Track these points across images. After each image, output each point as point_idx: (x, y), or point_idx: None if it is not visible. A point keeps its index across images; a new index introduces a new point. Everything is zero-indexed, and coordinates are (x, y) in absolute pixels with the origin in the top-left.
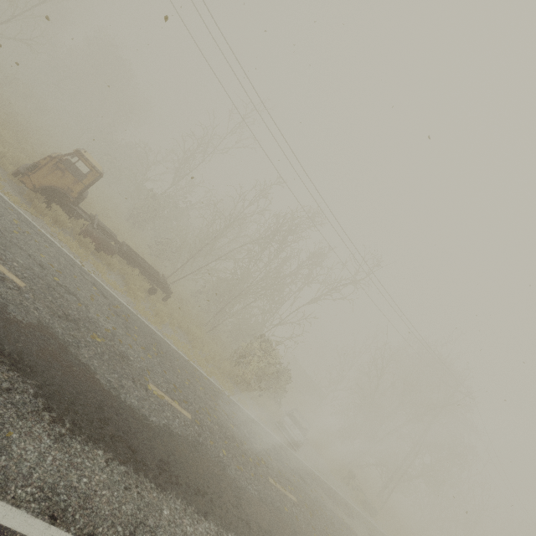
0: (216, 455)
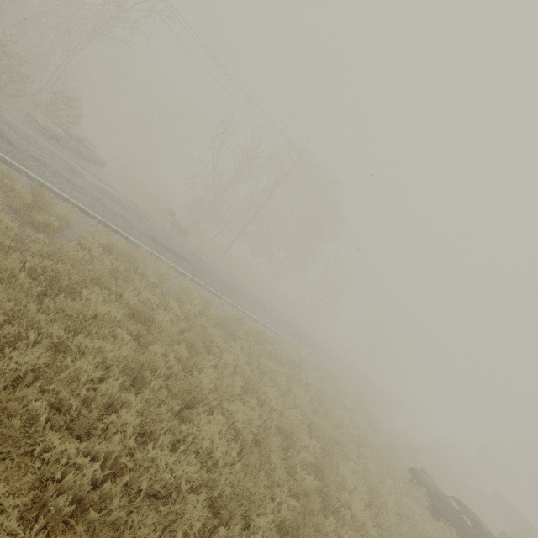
0: None
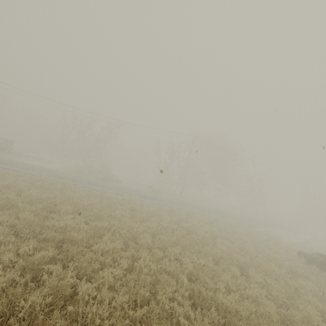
0: (32, 167)
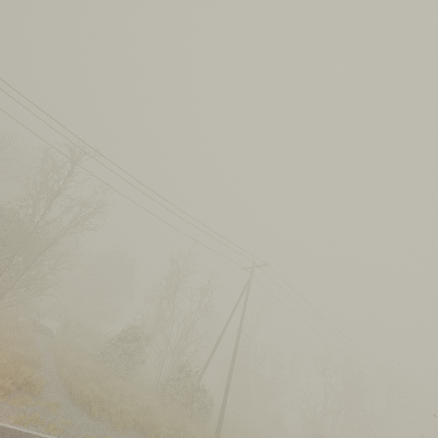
0: None
